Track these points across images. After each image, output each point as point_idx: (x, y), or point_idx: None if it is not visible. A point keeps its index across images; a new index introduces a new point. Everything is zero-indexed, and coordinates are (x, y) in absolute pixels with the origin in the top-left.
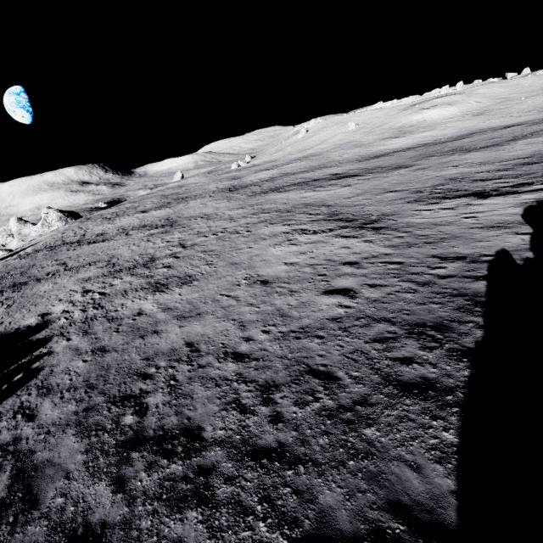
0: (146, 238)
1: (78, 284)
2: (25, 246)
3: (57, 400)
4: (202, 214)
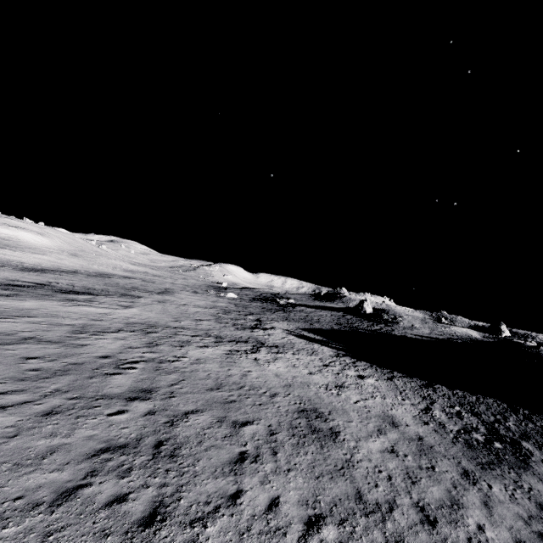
0: None
1: None
2: None
3: (536, 491)
4: None
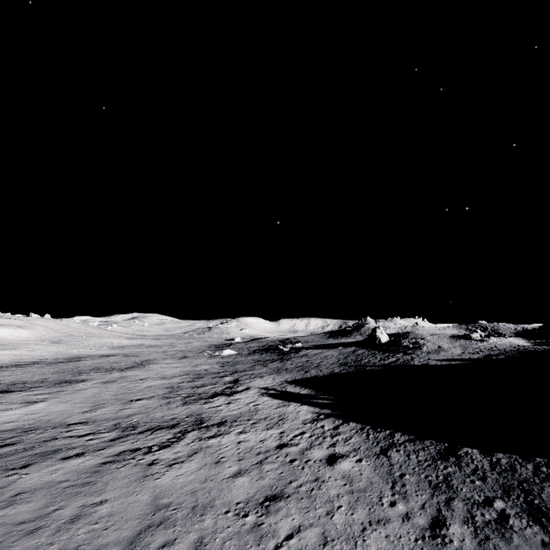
0: None
1: None
2: None
3: None
4: None
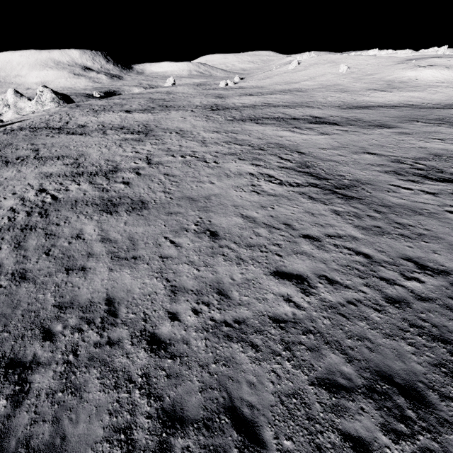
0: (119, 142)
1: (38, 179)
2: (15, 120)
3: None
4: (178, 128)
